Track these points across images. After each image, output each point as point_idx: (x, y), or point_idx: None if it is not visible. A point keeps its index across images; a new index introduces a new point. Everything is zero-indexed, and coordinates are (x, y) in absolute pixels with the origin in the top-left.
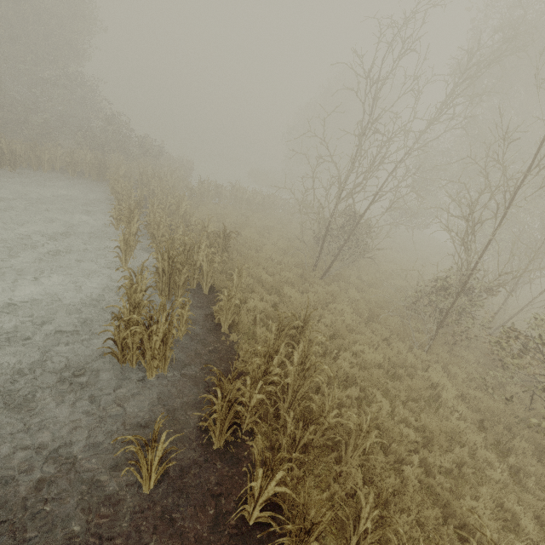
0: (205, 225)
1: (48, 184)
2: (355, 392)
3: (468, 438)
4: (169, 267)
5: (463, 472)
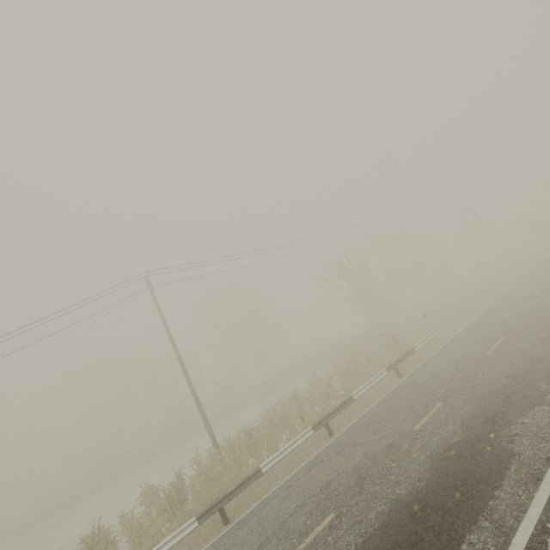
0: None
1: None
2: None
3: None
4: None
5: None
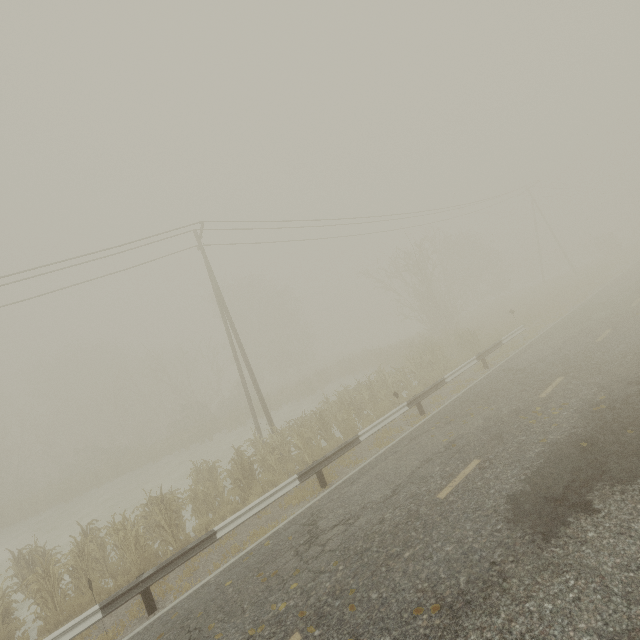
0: None
1: None
2: None
3: None
4: None
5: None
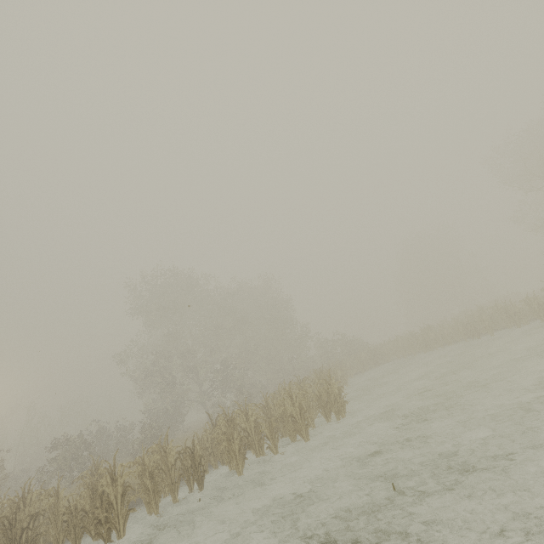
0: None
1: (377, 371)
2: None
3: None
4: None
5: None
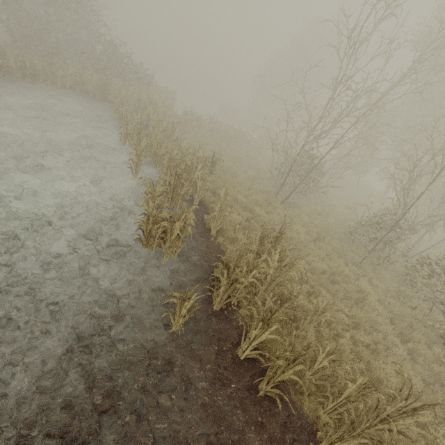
0: (195, 150)
1: (62, 99)
2: (307, 288)
3: (383, 328)
4: (174, 181)
5: (377, 347)
